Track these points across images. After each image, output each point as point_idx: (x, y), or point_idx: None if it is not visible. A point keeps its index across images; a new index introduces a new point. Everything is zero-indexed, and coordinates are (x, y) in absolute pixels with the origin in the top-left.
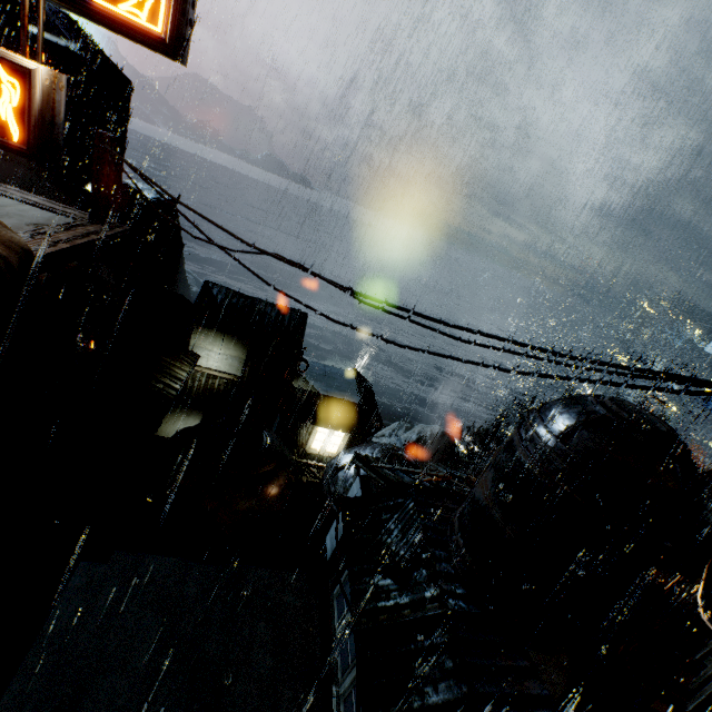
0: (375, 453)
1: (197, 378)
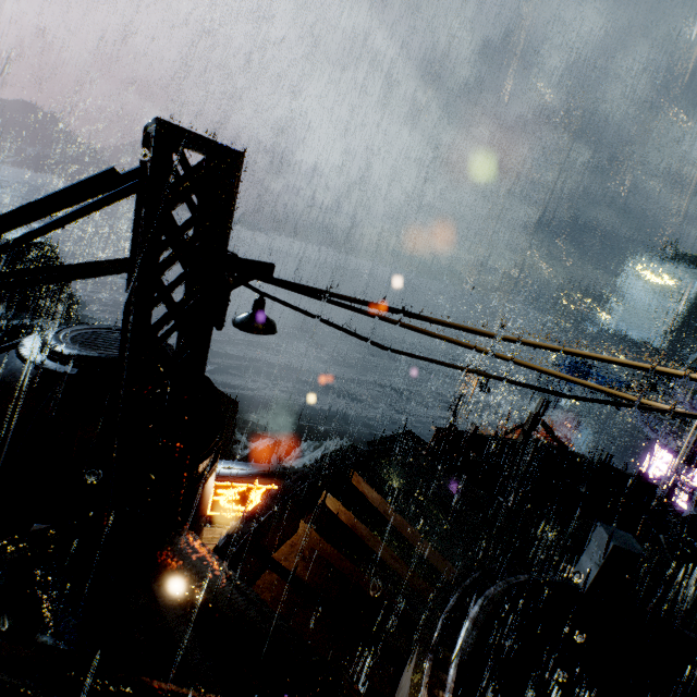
0: None
1: None
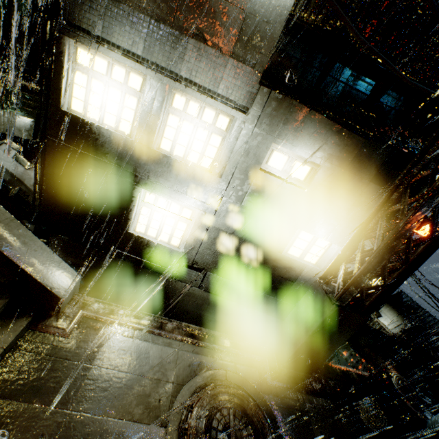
0: None
1: (374, 324)
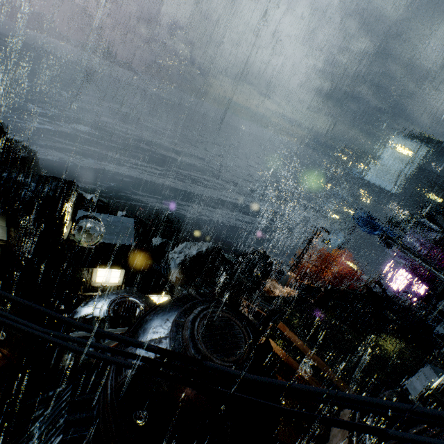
0: (104, 305)
1: None
